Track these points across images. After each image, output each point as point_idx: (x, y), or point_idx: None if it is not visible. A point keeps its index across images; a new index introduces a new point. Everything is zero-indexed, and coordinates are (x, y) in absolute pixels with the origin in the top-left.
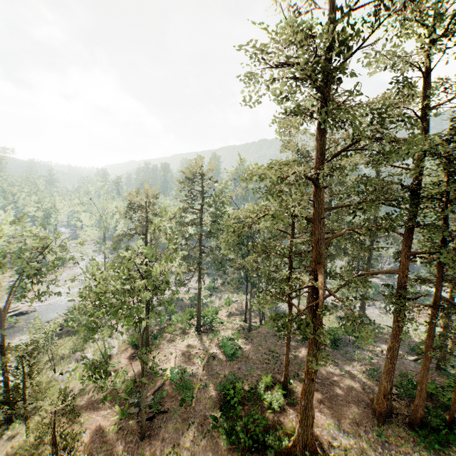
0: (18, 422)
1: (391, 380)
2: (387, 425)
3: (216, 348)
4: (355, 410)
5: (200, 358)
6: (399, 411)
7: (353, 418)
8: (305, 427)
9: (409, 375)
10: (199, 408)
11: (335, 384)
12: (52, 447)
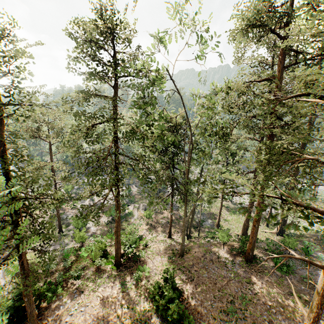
0: None
1: None
2: None
3: (146, 299)
4: None
5: None
6: None
7: None
8: None
9: None
10: None
11: None
12: None
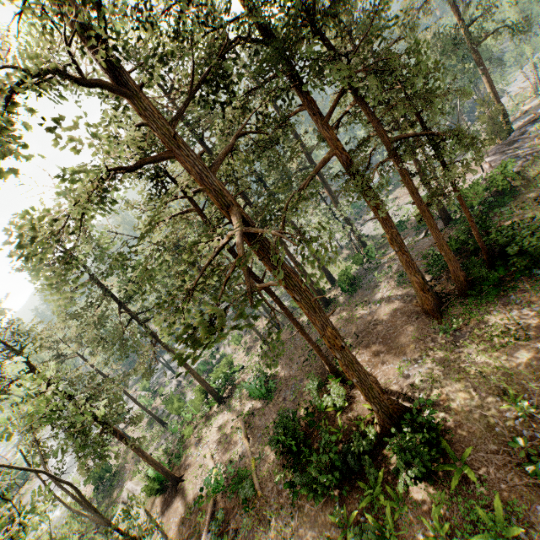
0: None
1: (417, 270)
2: (446, 314)
3: (250, 401)
4: (411, 330)
5: (239, 430)
6: (445, 291)
7: (415, 339)
8: (377, 400)
9: (429, 251)
10: (269, 489)
11: (379, 322)
12: None
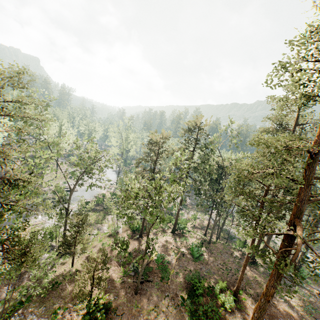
0: (67, 256)
1: None
2: None
3: (185, 249)
4: None
5: (174, 252)
6: None
7: None
8: None
9: None
10: (172, 287)
11: (276, 307)
12: (90, 280)
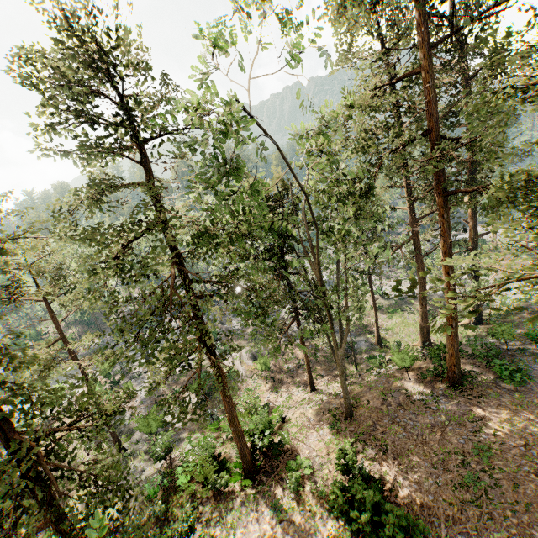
0: None
1: None
2: None
3: (326, 518)
4: None
5: None
6: None
7: None
8: None
9: None
10: None
11: None
12: None
